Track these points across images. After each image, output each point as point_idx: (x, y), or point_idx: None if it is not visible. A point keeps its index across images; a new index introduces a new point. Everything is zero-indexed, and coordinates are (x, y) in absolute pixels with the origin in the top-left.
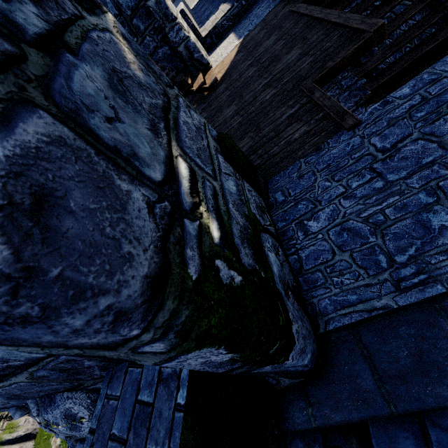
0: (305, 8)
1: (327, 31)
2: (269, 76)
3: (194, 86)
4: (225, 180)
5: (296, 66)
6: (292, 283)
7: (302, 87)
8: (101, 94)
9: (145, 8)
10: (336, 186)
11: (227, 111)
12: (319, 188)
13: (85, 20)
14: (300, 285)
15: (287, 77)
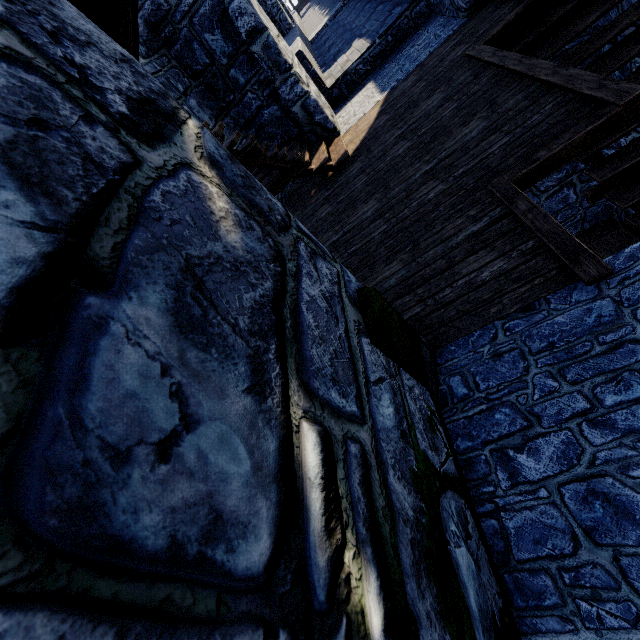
0: (492, 53)
1: (532, 94)
2: (432, 160)
3: (313, 163)
4: (376, 405)
5: (479, 148)
6: (498, 607)
7: (492, 188)
8: (153, 370)
9: (248, 55)
10: (570, 393)
11: (364, 209)
12: (535, 389)
13: (142, 167)
14: (508, 591)
15: (464, 165)
